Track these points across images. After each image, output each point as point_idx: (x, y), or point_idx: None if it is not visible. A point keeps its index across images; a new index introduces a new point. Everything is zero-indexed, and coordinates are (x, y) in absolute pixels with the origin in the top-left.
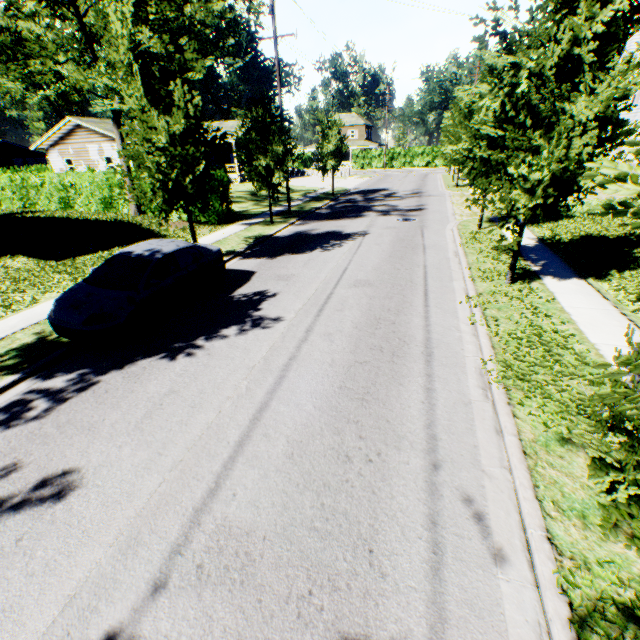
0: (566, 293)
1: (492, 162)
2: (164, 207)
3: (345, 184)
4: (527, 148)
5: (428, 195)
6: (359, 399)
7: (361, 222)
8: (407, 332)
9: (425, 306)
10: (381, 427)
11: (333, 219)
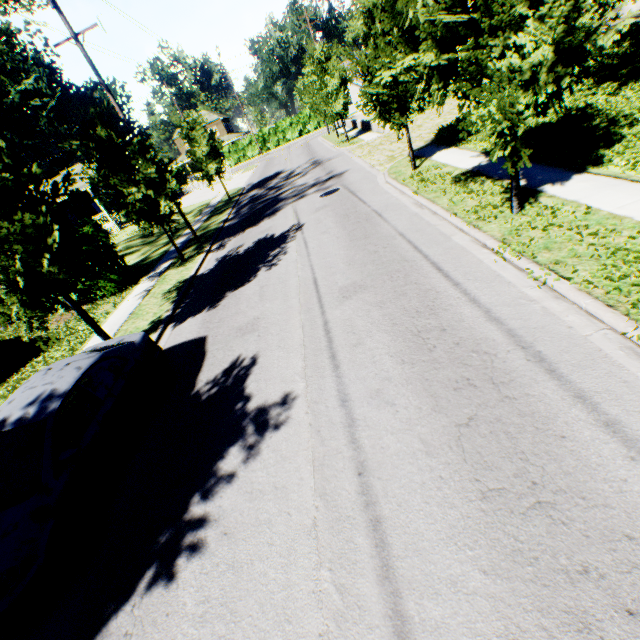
0: (590, 195)
1: (464, 63)
2: (30, 314)
3: (234, 184)
4: (506, 24)
5: (328, 160)
6: (536, 508)
7: (284, 216)
8: (474, 335)
9: (455, 285)
10: (635, 561)
11: (251, 226)
